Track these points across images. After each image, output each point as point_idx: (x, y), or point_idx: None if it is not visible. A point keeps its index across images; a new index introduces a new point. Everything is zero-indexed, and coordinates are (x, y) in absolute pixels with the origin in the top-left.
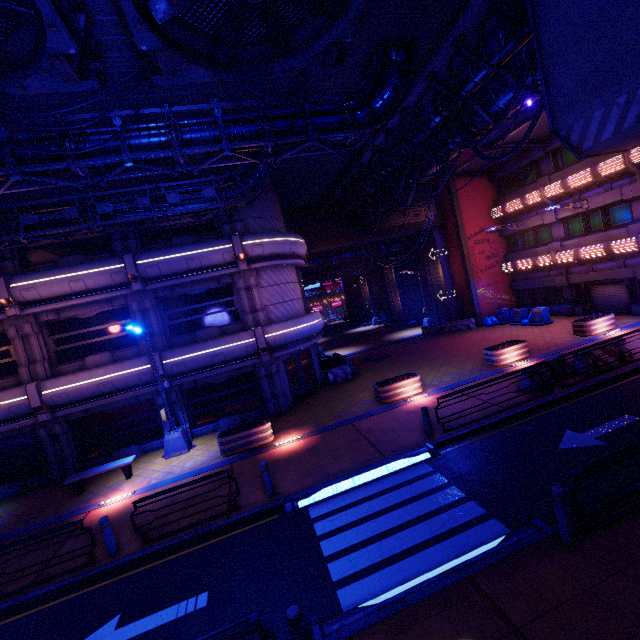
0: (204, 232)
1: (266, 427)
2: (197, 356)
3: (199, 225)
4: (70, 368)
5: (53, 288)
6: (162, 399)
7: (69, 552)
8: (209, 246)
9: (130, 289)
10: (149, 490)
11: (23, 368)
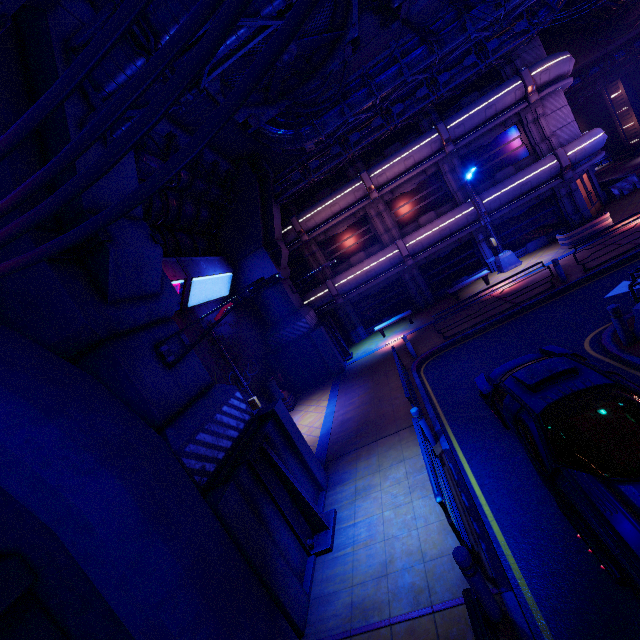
0: (482, 86)
1: (607, 216)
2: (508, 190)
3: (477, 81)
4: (409, 230)
5: (395, 170)
6: (481, 236)
7: (537, 282)
8: (501, 90)
9: (443, 153)
10: (527, 275)
11: (384, 235)
